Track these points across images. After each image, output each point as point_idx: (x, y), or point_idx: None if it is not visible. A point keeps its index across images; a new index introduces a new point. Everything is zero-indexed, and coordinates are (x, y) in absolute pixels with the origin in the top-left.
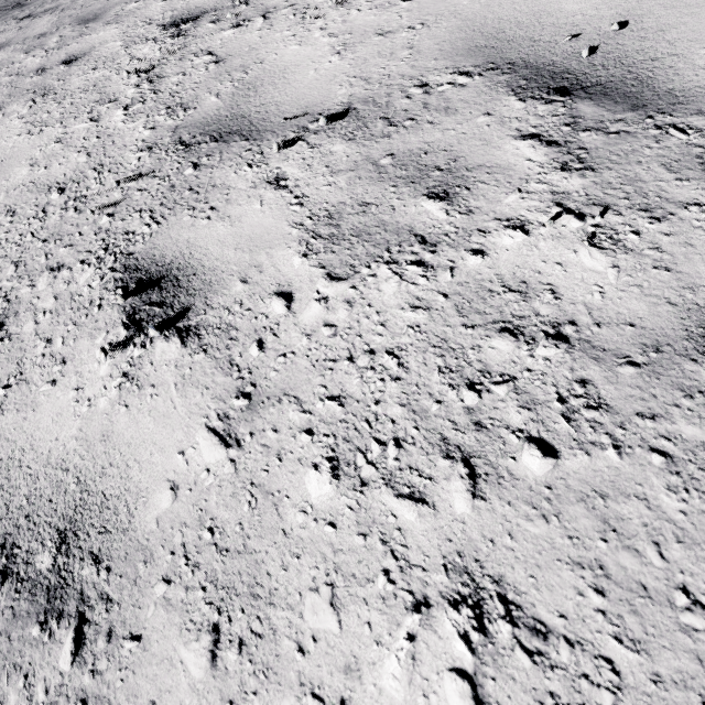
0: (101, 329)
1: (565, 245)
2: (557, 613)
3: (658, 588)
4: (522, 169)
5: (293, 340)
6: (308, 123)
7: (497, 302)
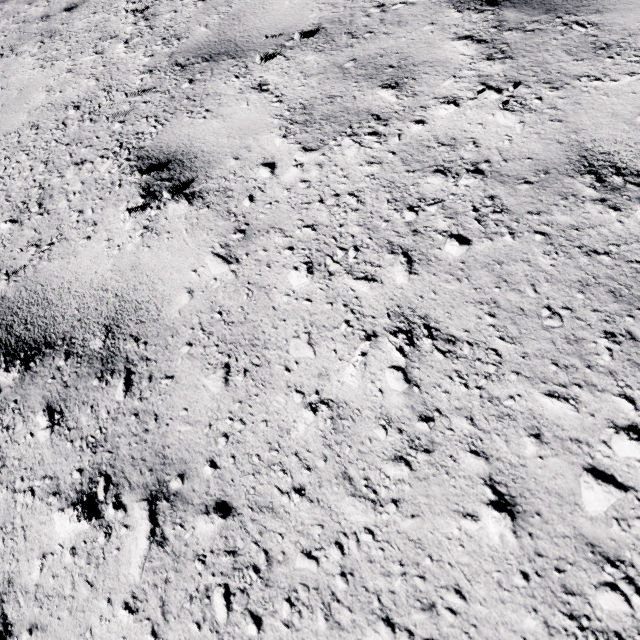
0: (123, 200)
1: (486, 111)
2: (463, 330)
3: (531, 309)
4: (457, 61)
5: (277, 194)
6: (285, 42)
7: (432, 153)
